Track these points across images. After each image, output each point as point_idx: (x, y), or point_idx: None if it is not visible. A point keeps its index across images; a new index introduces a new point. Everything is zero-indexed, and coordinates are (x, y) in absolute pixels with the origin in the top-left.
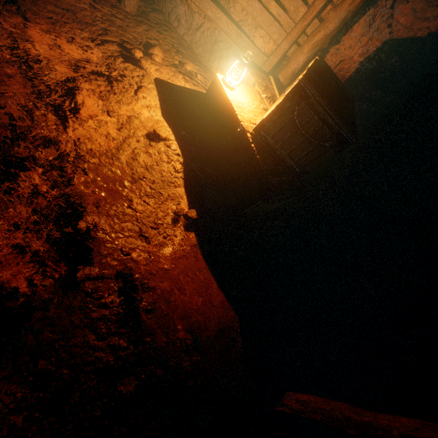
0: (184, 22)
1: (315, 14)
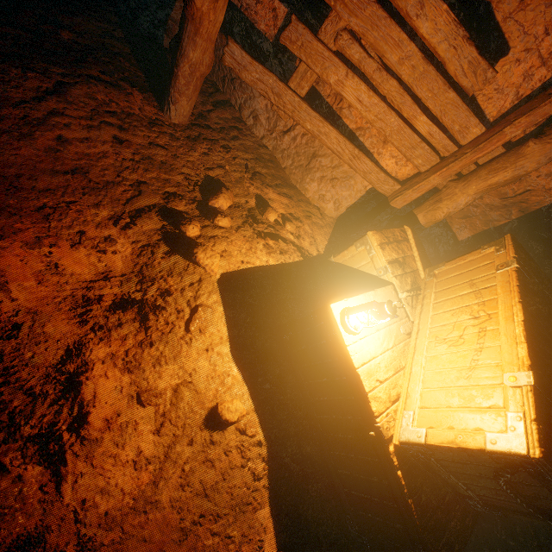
0: (264, 121)
1: (500, 143)
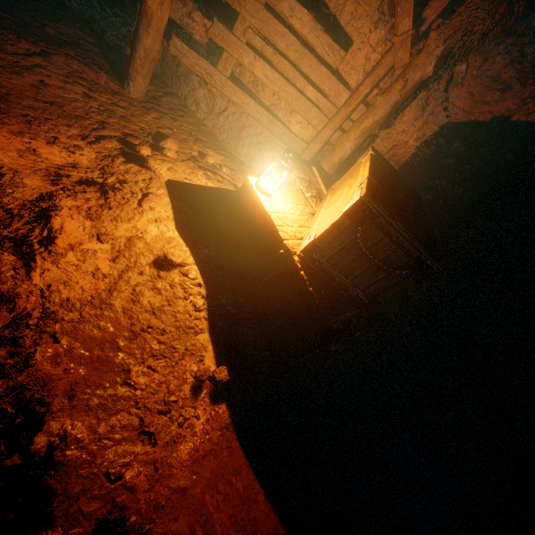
0: (204, 106)
1: (360, 99)
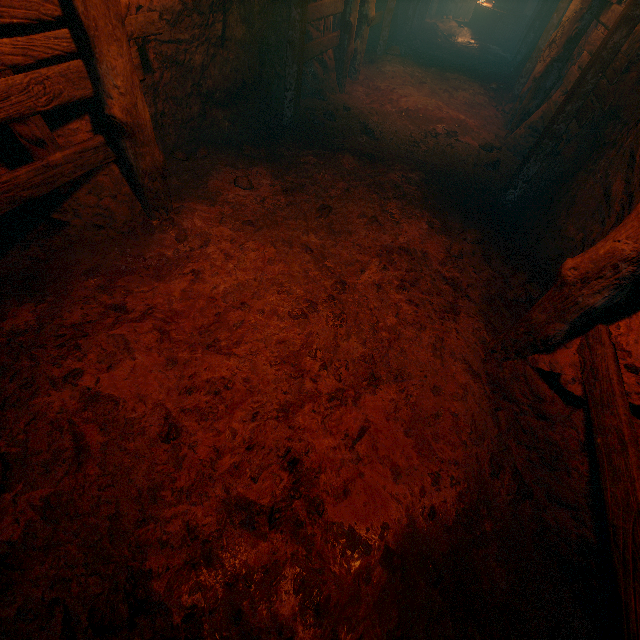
0: (453, 11)
1: None
